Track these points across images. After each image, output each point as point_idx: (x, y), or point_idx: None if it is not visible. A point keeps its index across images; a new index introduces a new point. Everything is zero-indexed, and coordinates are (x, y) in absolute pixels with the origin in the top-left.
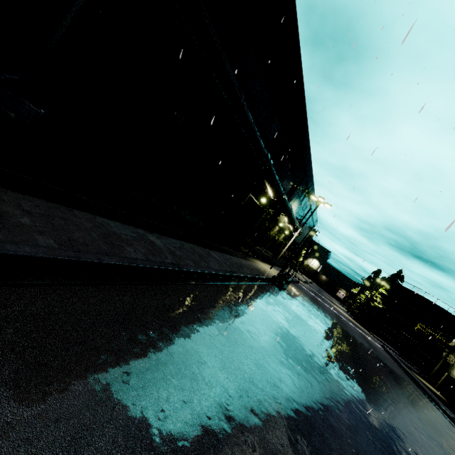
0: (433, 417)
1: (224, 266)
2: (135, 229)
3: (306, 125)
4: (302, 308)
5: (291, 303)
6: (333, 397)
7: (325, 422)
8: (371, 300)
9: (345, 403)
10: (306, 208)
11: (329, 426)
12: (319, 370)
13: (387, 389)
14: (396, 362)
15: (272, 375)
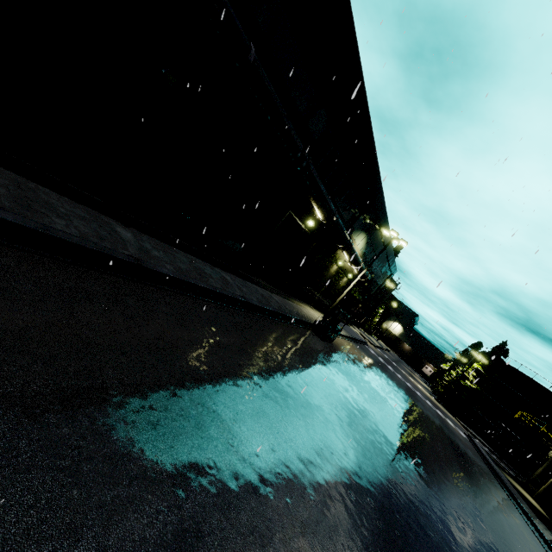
0: (508, 525)
1: (234, 289)
2: (97, 213)
3: (368, 125)
4: (349, 365)
5: (332, 355)
6: (326, 455)
7: (280, 474)
8: (462, 377)
9: (344, 467)
10: (378, 248)
11: (285, 480)
12: (324, 423)
13: (440, 476)
14: (481, 457)
15: (220, 402)
